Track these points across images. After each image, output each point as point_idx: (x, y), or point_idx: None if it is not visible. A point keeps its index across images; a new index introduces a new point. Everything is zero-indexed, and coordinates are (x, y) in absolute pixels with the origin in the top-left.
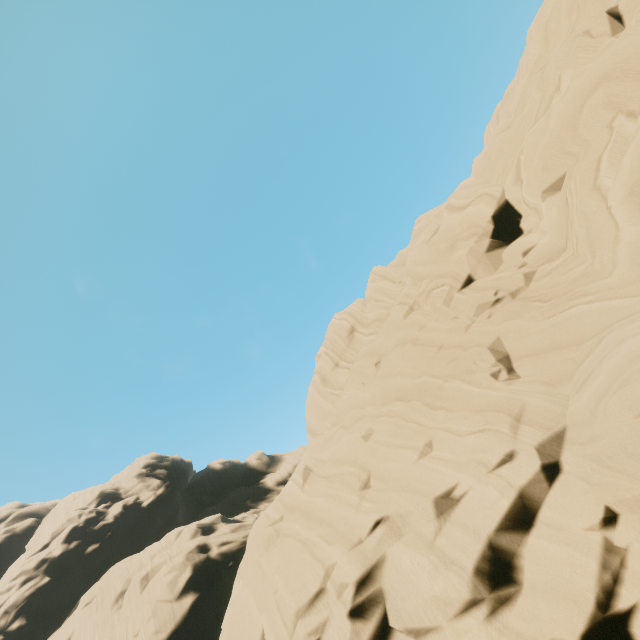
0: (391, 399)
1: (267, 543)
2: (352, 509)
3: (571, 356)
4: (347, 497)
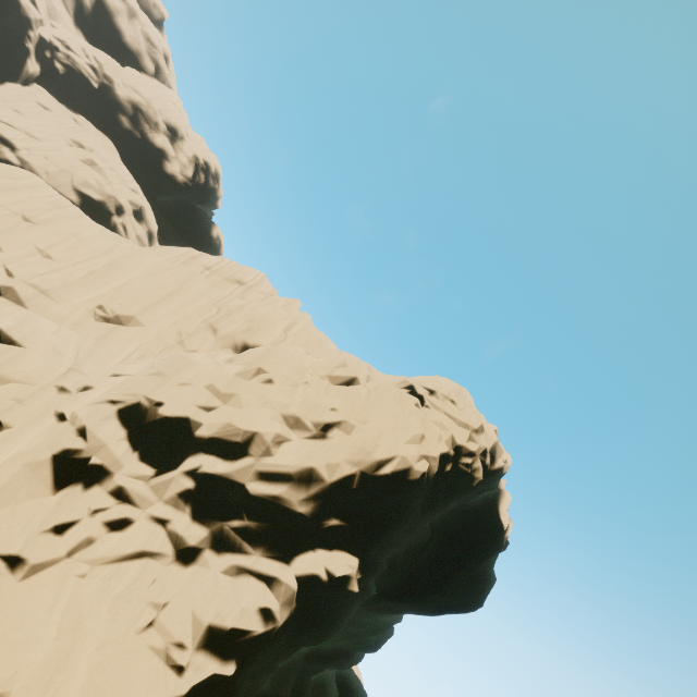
0: (117, 263)
1: (7, 171)
2: (4, 204)
3: (91, 336)
4: (18, 207)
